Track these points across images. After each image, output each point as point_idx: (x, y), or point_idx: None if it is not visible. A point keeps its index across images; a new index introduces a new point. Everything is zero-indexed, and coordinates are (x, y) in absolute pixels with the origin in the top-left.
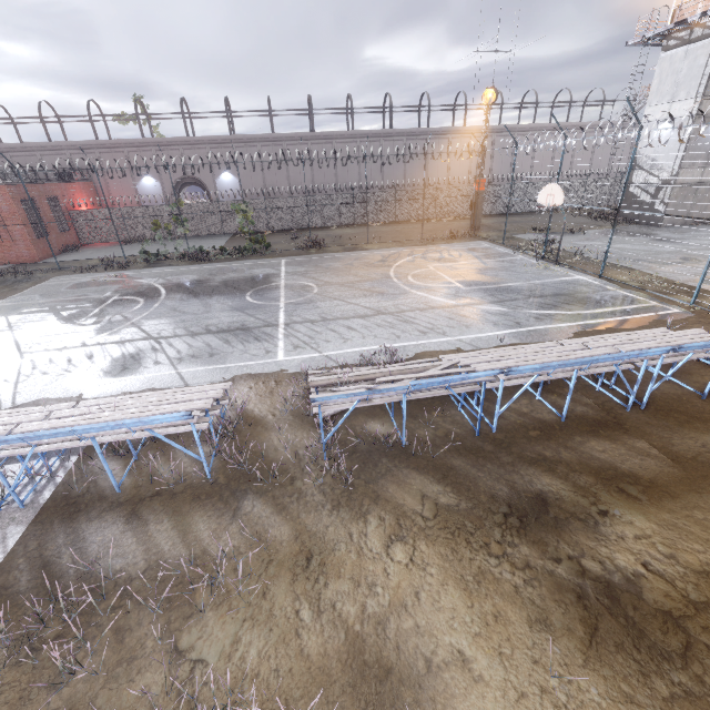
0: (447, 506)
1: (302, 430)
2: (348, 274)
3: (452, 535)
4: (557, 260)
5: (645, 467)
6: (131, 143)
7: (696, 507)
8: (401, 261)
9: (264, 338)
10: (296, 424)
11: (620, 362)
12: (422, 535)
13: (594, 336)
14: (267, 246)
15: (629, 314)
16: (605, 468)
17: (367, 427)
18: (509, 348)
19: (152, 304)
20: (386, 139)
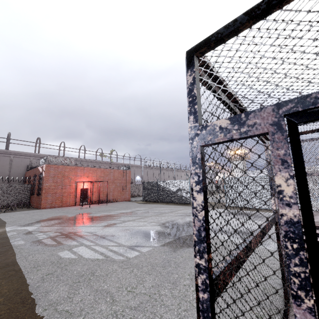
0: None
1: None
2: None
3: None
4: None
5: None
6: (113, 163)
7: None
8: None
9: None
10: None
11: None
12: None
13: None
14: None
15: None
16: None
17: None
18: None
19: None
20: (173, 171)
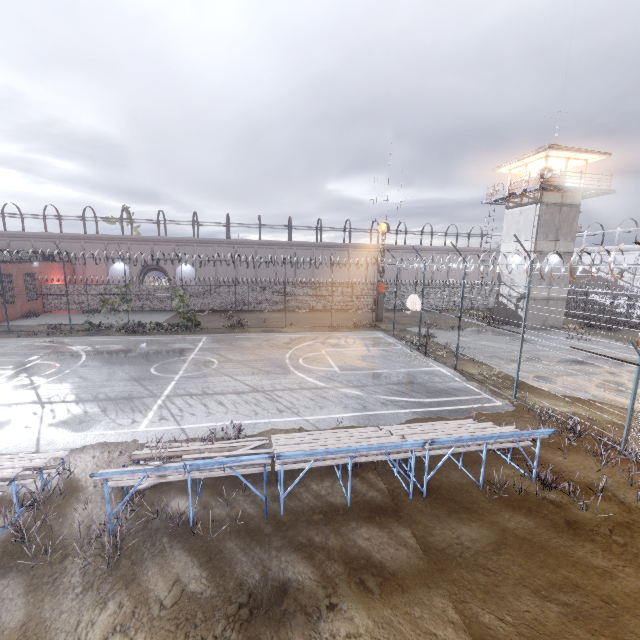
0: (192, 593)
1: (110, 504)
2: (252, 353)
3: (176, 626)
4: (426, 352)
5: (395, 557)
6: (112, 238)
7: (419, 603)
8: (302, 344)
9: (139, 408)
10: (110, 496)
11: (384, 451)
12: (147, 625)
13: (411, 424)
14: (198, 324)
15: (460, 404)
16: (360, 557)
17: (172, 503)
18: (334, 431)
19: (65, 370)
20: (317, 248)
